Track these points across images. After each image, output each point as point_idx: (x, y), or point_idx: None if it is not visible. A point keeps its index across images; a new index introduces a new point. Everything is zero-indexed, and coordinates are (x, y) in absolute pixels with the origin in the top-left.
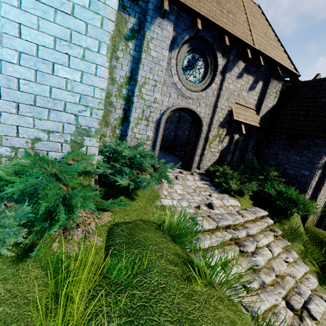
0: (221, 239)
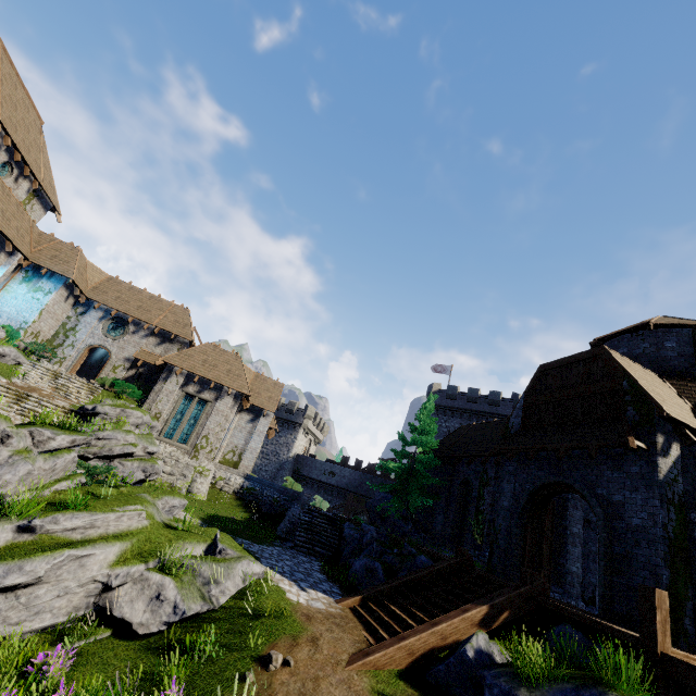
0: (50, 371)
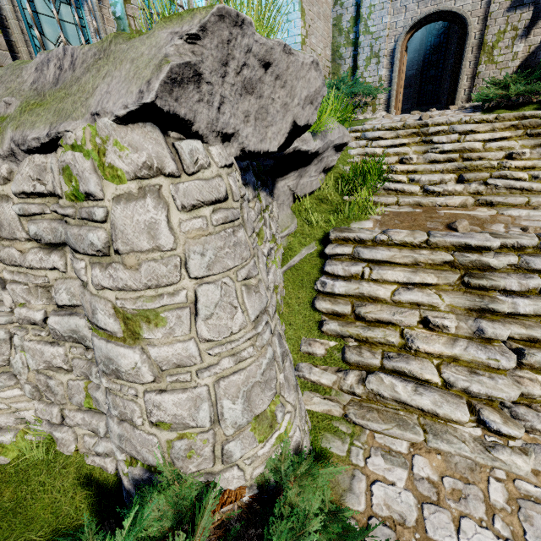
0: (399, 131)
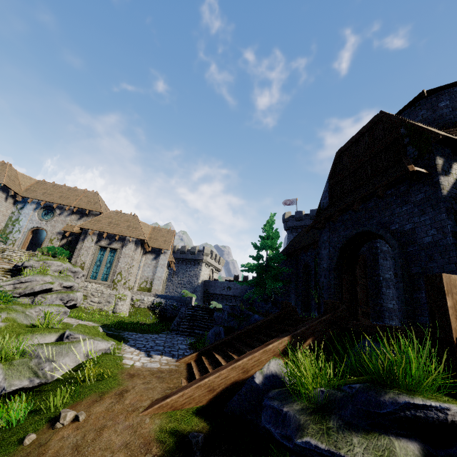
0: None
